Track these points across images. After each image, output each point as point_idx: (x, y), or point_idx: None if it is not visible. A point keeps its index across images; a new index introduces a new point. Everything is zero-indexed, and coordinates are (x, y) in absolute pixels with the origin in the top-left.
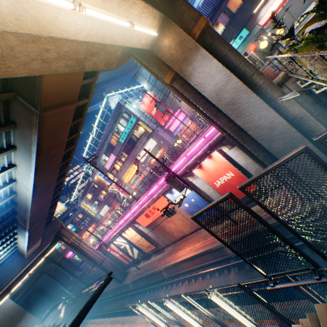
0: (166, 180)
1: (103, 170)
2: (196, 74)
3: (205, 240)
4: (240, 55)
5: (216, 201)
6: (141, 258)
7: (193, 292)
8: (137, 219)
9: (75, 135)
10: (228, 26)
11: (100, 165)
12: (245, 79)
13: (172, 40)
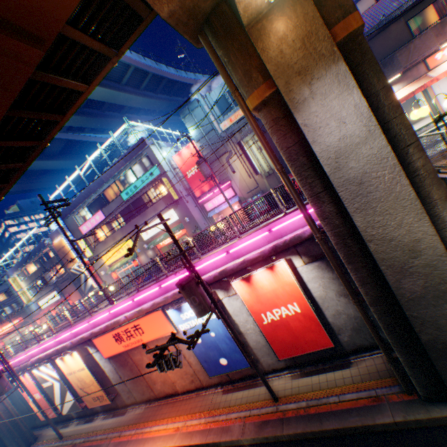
0: (182, 285)
1: (74, 233)
2: (315, 106)
3: (210, 418)
4: (398, 104)
5: None
6: (75, 415)
7: None
8: (96, 339)
9: (33, 143)
10: None
11: (72, 223)
12: (394, 148)
13: (294, 26)
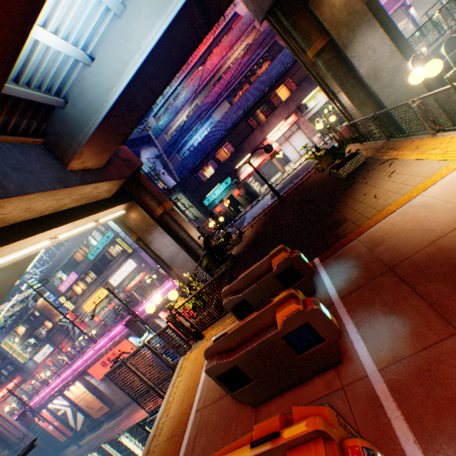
0: (127, 324)
1: (55, 293)
2: (156, 242)
3: None
4: (189, 235)
5: (116, 364)
6: (88, 429)
7: (111, 437)
8: (90, 369)
9: None
10: (215, 173)
11: (52, 285)
12: (193, 251)
13: (138, 215)
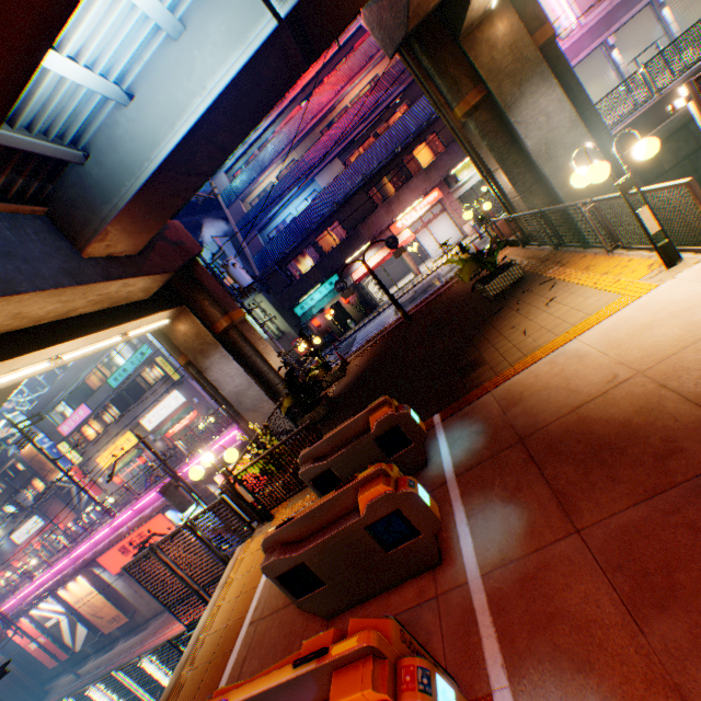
0: (163, 491)
1: (52, 435)
2: (216, 370)
3: None
4: (267, 361)
5: (141, 553)
6: (93, 650)
7: (127, 661)
8: (101, 558)
9: None
10: (314, 268)
11: (47, 423)
12: (271, 386)
13: (190, 328)
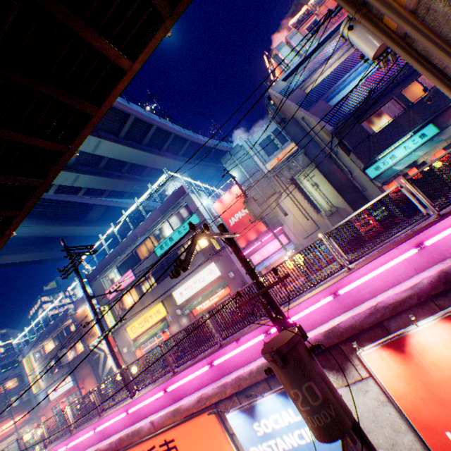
0: (280, 353)
1: (99, 298)
2: None
3: None
4: None
5: None
6: None
7: None
8: None
9: (56, 146)
10: (408, 111)
11: (99, 286)
12: None
13: None
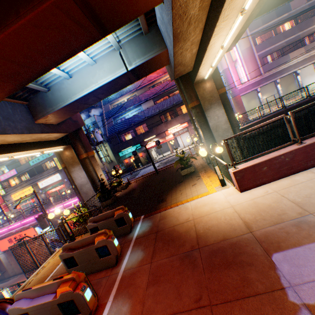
0: (37, 218)
1: None
2: (75, 173)
3: None
4: (97, 175)
5: (19, 242)
6: None
7: None
8: None
9: None
10: (131, 139)
11: None
12: (96, 185)
13: (70, 154)
